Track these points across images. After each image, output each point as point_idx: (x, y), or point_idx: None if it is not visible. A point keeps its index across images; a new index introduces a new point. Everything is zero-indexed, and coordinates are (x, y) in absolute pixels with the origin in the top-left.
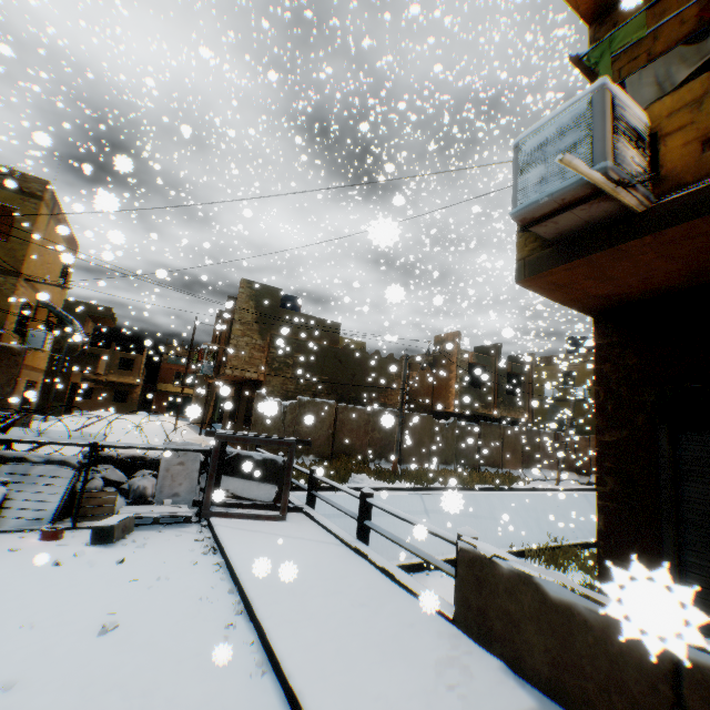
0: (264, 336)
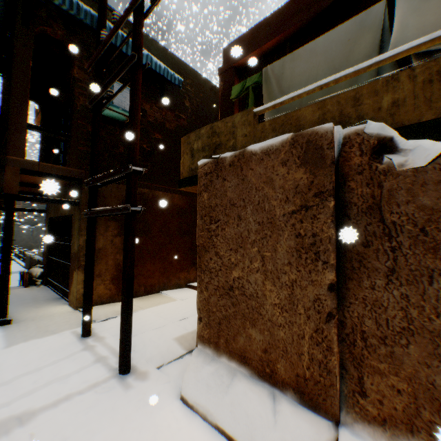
0: None
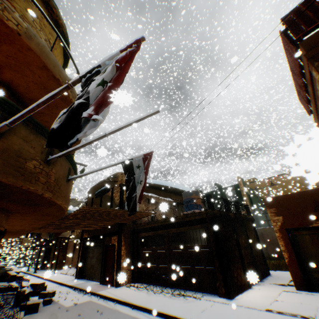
0: (32, 236)
